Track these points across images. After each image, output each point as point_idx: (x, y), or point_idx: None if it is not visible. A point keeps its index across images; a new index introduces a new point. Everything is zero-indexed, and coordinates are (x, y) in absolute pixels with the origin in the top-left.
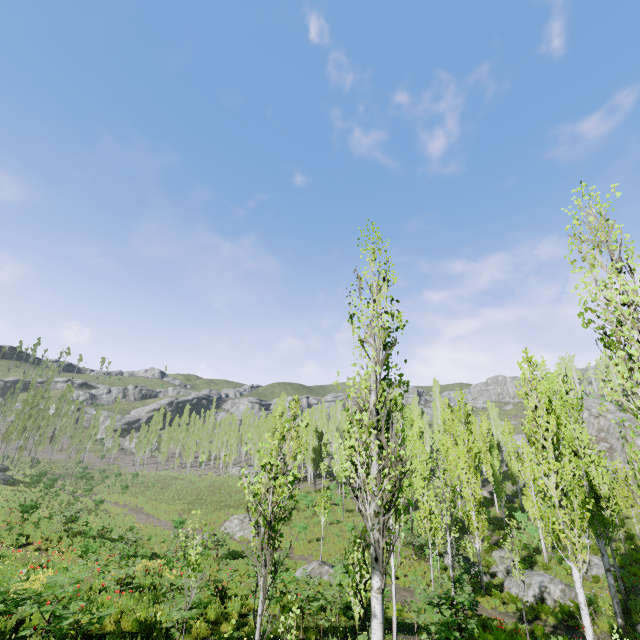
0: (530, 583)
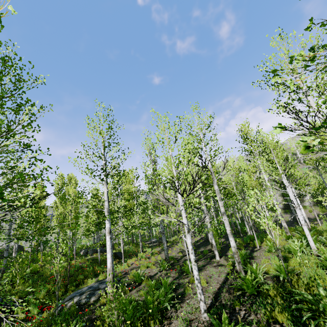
0: None
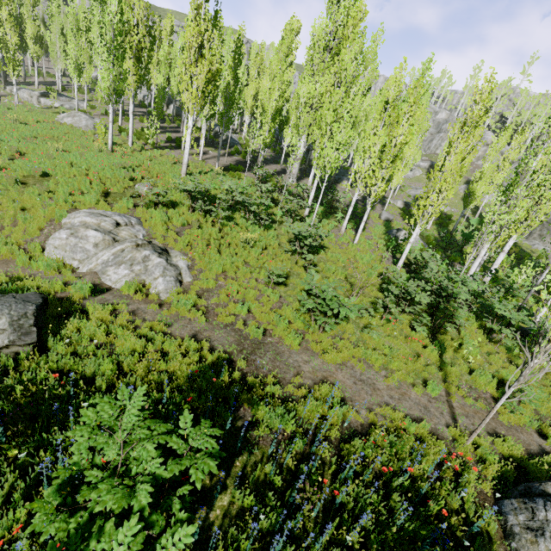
0: None
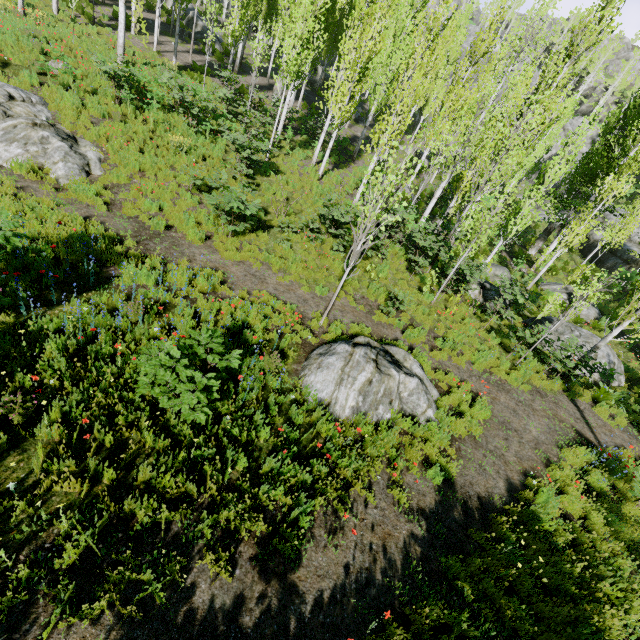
0: (595, 355)
